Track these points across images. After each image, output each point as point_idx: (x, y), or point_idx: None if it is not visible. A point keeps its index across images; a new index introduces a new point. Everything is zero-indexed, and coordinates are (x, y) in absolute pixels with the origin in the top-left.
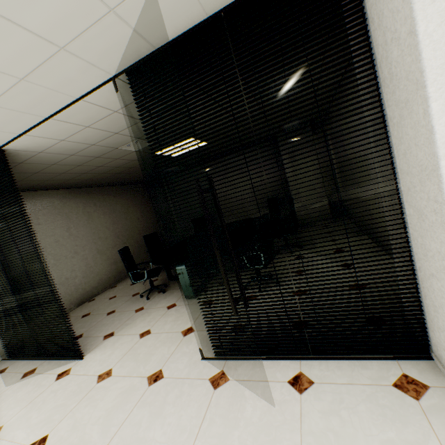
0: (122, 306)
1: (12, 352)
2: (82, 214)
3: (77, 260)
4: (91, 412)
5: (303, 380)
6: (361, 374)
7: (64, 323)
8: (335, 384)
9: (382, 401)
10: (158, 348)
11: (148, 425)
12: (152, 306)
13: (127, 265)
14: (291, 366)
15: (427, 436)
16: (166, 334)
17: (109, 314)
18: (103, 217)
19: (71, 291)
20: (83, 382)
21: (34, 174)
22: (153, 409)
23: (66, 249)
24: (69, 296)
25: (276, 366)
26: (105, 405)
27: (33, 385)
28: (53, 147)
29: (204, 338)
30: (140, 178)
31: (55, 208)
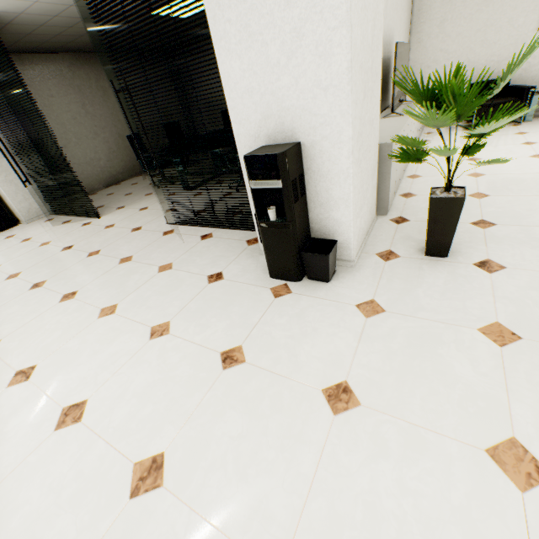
0: (138, 191)
1: (55, 210)
2: (96, 89)
3: (99, 142)
4: (97, 239)
5: (209, 236)
6: (238, 236)
7: (82, 190)
8: (221, 238)
9: (233, 245)
10: (146, 217)
11: (122, 245)
12: (158, 193)
13: (137, 152)
14: (210, 230)
15: (235, 255)
16: (156, 210)
17: (126, 195)
18: (120, 95)
19: (98, 173)
20: (97, 228)
21: (27, 36)
22: (128, 241)
23: (85, 129)
24: (96, 177)
25: (202, 230)
26: (105, 238)
27: (69, 227)
28: (30, 8)
29: (176, 215)
30: (159, 44)
31: (65, 78)
